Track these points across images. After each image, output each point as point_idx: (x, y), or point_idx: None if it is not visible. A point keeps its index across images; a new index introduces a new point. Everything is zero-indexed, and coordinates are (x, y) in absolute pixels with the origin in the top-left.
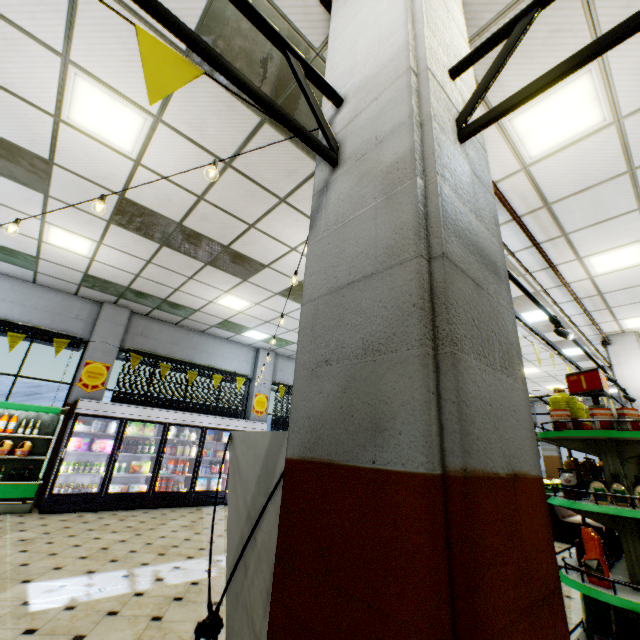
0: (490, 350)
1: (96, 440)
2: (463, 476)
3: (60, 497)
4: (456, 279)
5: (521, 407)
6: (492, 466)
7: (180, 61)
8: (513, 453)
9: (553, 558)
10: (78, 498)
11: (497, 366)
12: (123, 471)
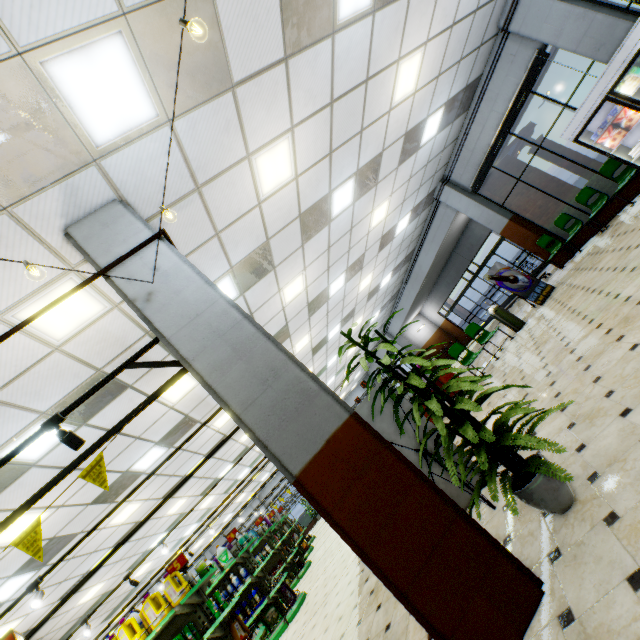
0: None
1: None
2: None
3: None
4: None
5: None
6: None
7: None
8: None
9: None
10: None
11: None
12: None
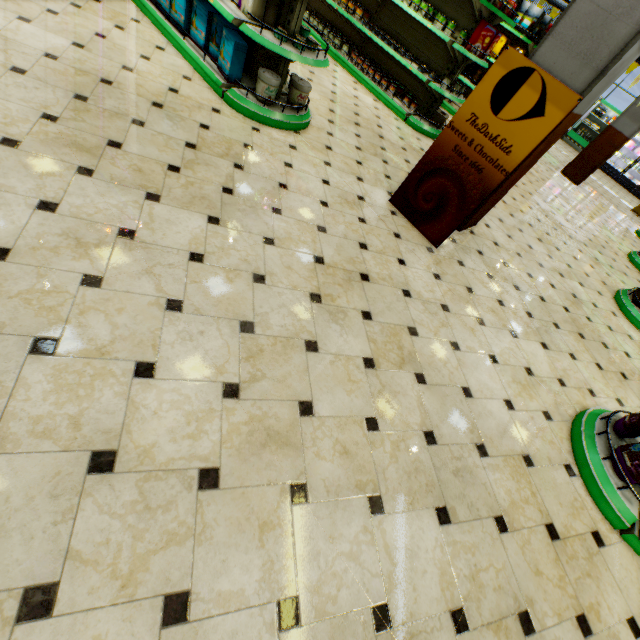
0: (633, 118)
1: (638, 148)
2: (610, 126)
3: (606, 165)
4: (634, 107)
5: (633, 128)
6: (616, 129)
7: (635, 66)
8: (623, 131)
9: (618, 145)
10: (611, 170)
11: (632, 120)
12: (636, 170)
